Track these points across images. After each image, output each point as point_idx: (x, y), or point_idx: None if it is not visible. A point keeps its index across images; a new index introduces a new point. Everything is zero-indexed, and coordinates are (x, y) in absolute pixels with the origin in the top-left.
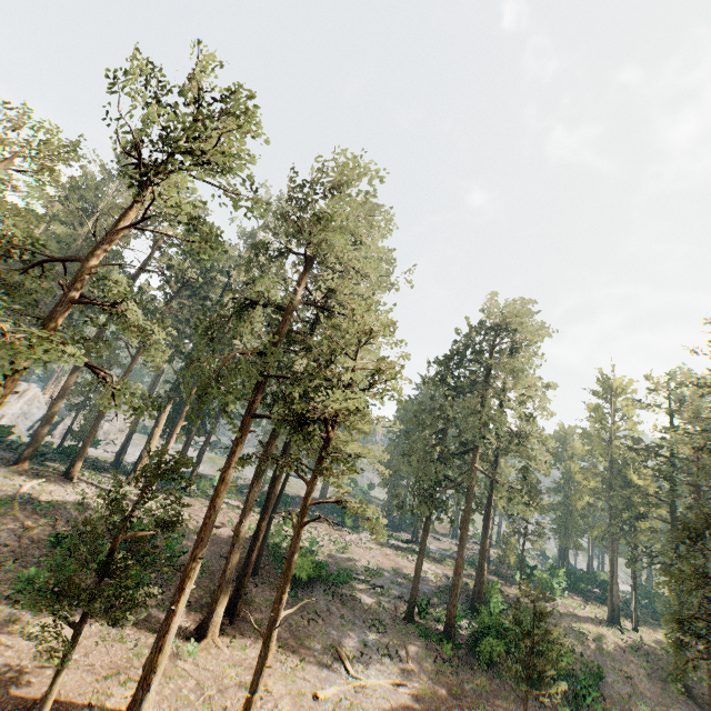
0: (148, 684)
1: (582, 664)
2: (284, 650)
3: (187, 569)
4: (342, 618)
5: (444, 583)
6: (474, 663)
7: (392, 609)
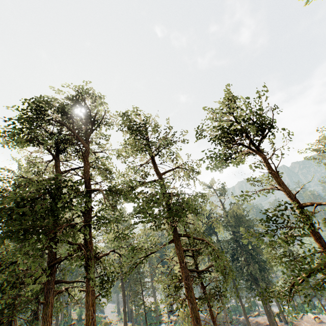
0: None
1: None
2: None
3: None
4: None
5: None
6: None
7: None
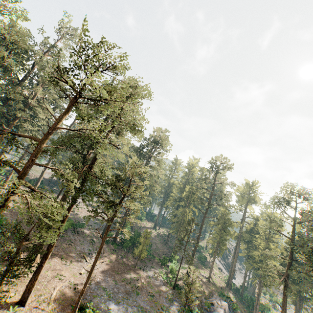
0: (30, 291)
1: None
2: (64, 259)
3: (49, 251)
4: (80, 241)
5: None
6: (121, 249)
7: (96, 234)
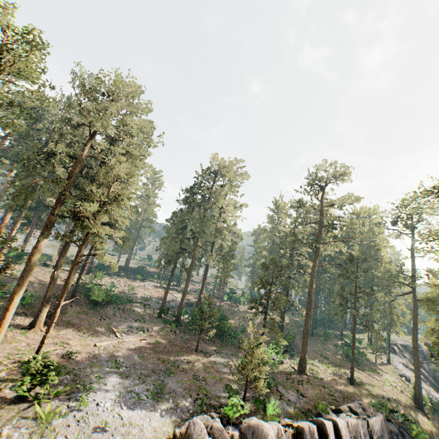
0: None
1: (241, 329)
2: (83, 331)
3: (14, 290)
4: (121, 318)
5: (185, 302)
6: (187, 331)
7: (152, 313)
